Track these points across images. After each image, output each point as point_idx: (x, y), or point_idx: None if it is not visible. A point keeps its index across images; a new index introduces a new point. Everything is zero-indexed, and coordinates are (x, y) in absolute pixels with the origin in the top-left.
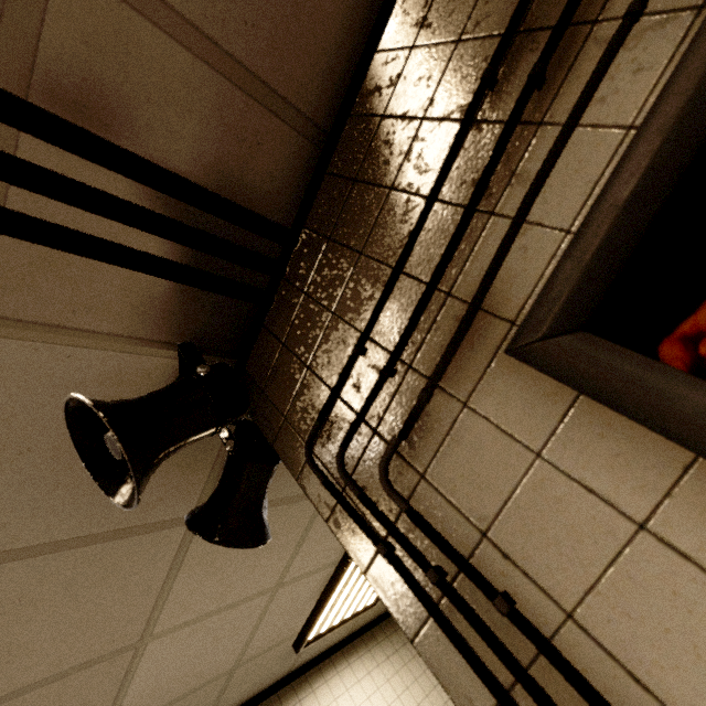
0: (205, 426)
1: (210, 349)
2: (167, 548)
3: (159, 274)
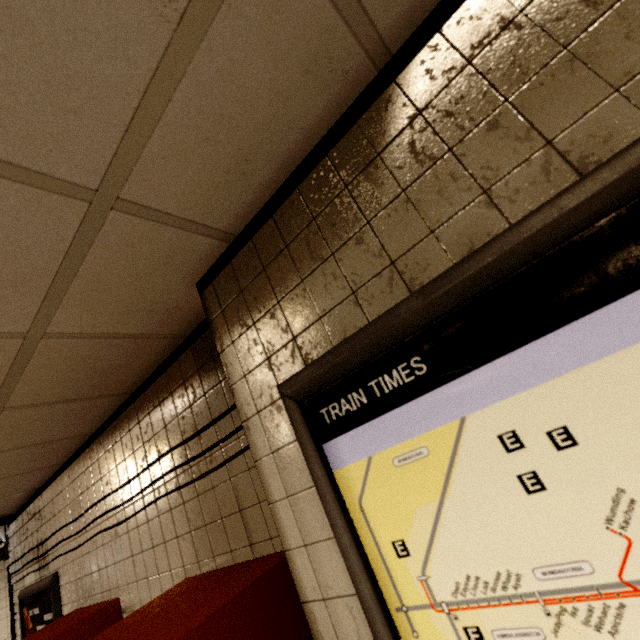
0: None
1: None
2: None
3: None
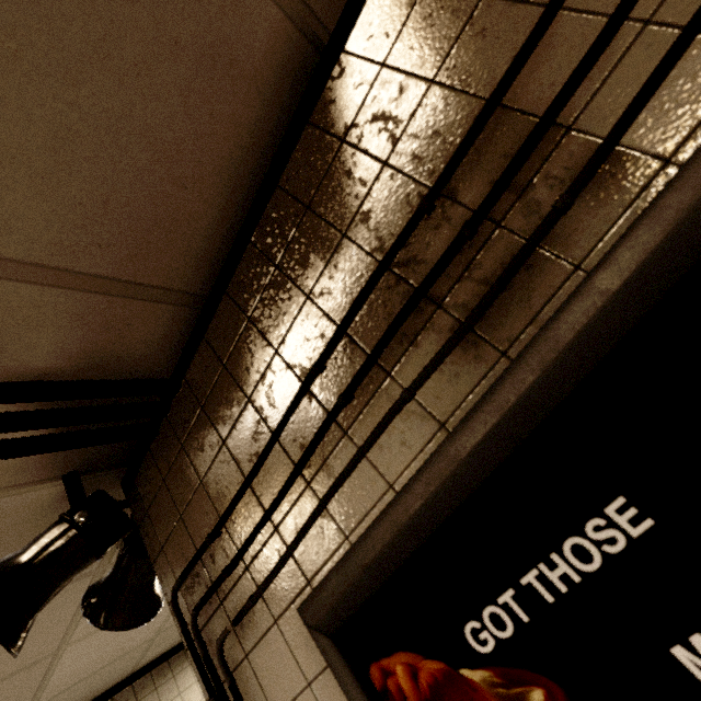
0: (86, 565)
1: (97, 468)
2: (74, 594)
3: (28, 455)
